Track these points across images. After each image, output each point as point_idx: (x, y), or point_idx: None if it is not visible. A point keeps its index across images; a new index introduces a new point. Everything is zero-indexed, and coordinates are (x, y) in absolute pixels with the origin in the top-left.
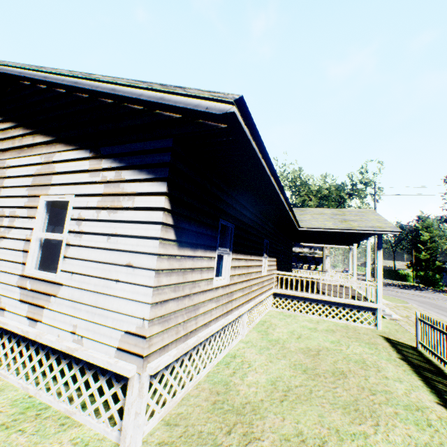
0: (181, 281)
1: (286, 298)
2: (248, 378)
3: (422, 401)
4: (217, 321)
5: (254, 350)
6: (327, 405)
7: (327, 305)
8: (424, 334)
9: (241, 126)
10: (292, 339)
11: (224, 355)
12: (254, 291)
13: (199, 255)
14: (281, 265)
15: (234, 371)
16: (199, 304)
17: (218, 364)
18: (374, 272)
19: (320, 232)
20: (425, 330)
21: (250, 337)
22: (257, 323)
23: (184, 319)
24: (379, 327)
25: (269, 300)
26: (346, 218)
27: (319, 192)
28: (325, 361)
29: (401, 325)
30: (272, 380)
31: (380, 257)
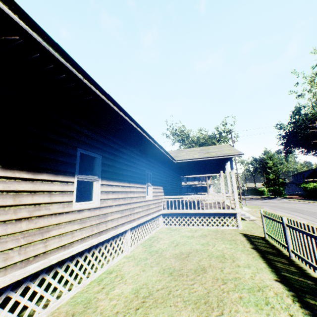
0: (12, 204)
1: (177, 217)
2: (114, 291)
3: (264, 281)
4: (84, 242)
5: (133, 262)
6: (180, 303)
7: (202, 216)
8: (267, 226)
9: (18, 24)
10: (170, 248)
11: (101, 273)
12: (138, 213)
13: (45, 179)
14: (170, 192)
15: (103, 287)
16: (49, 226)
17: (91, 282)
18: (239, 190)
19: (192, 163)
20: (268, 223)
21: (134, 252)
22: (146, 239)
23: (21, 244)
24: (240, 227)
25: (159, 220)
26: (209, 151)
27: (198, 141)
28: (191, 261)
29: (257, 223)
30: (137, 289)
31: (233, 174)
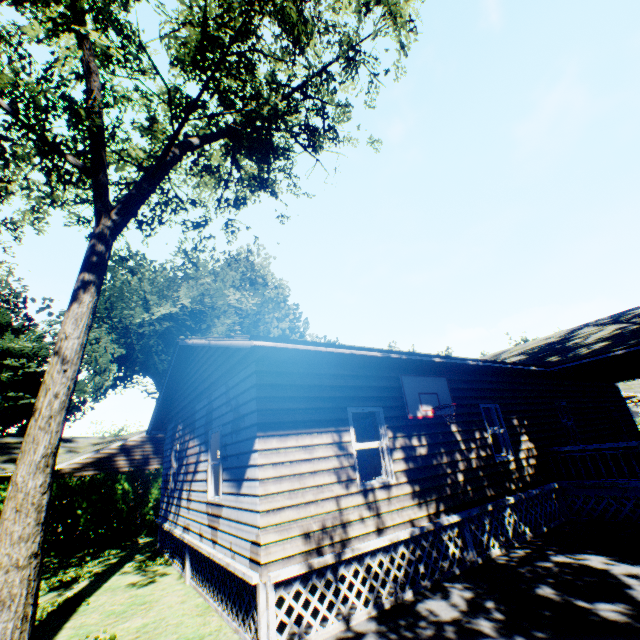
0: None
1: None
2: None
3: None
4: None
5: None
6: None
7: None
8: None
9: None
10: None
11: None
12: None
13: None
14: None
15: None
16: None
17: None
18: None
19: None
20: None
21: None
22: None
23: None
24: None
25: None
26: (635, 391)
27: None
28: None
29: None
30: None
31: None
